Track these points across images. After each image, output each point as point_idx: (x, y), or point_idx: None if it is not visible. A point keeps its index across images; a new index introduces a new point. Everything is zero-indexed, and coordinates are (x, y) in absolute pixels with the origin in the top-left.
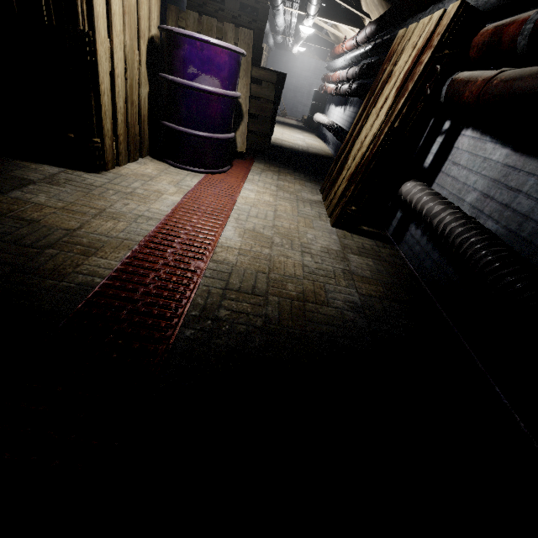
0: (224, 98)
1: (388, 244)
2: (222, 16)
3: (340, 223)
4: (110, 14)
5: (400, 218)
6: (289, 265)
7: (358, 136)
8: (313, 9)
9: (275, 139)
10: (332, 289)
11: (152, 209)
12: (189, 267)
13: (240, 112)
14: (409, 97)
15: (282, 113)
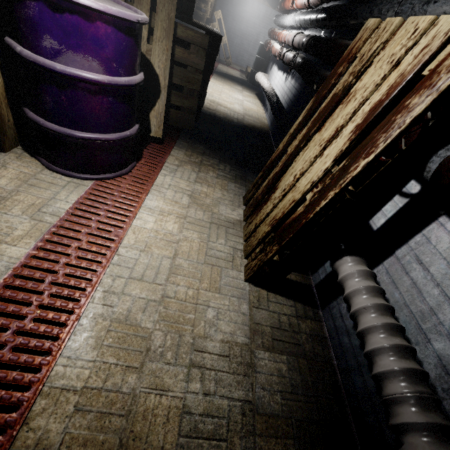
0: (113, 87)
1: (311, 307)
2: None
3: (255, 279)
4: None
5: (329, 273)
6: (159, 418)
7: (293, 159)
8: None
9: (210, 102)
10: None
11: None
12: None
13: (157, 86)
14: (377, 159)
15: (227, 62)
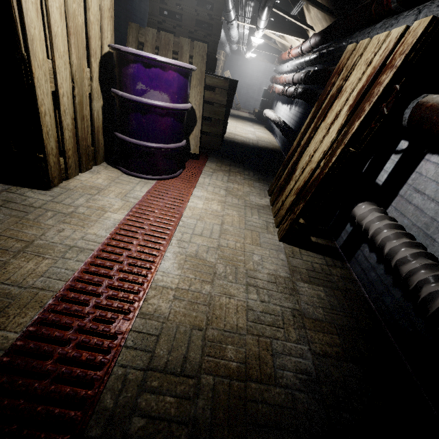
0: (174, 111)
1: (338, 260)
2: (179, 31)
3: (287, 238)
4: (51, 36)
5: (350, 232)
6: (231, 310)
7: (306, 147)
8: (263, 23)
9: (228, 133)
10: (280, 349)
11: (88, 235)
12: (109, 331)
13: (194, 117)
14: (366, 119)
15: (237, 107)
